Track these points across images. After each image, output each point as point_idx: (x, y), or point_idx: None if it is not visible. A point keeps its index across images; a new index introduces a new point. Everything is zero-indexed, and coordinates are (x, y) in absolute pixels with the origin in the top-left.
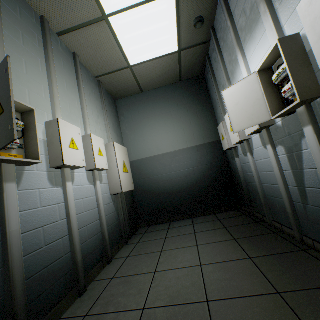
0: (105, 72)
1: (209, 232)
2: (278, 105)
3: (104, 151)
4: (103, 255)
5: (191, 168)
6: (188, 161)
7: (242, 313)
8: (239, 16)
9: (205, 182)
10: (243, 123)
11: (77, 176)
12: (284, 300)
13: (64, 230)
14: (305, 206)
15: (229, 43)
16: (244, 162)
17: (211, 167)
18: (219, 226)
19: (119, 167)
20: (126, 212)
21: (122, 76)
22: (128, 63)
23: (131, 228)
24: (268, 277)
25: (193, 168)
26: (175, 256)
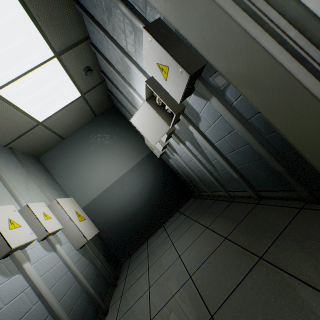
0: (14, 137)
1: (178, 227)
2: (169, 117)
3: (50, 213)
4: (97, 312)
5: (141, 184)
6: (136, 179)
7: (211, 266)
8: (116, 64)
9: (158, 190)
10: (155, 137)
11: (31, 252)
12: (229, 240)
13: (42, 312)
14: (218, 173)
15: (119, 81)
16: (175, 160)
17: (156, 175)
18: (183, 218)
19: (73, 219)
20: (101, 257)
21: (35, 134)
22: (36, 121)
23: (114, 269)
24: (219, 233)
25: (143, 183)
26: (160, 264)
